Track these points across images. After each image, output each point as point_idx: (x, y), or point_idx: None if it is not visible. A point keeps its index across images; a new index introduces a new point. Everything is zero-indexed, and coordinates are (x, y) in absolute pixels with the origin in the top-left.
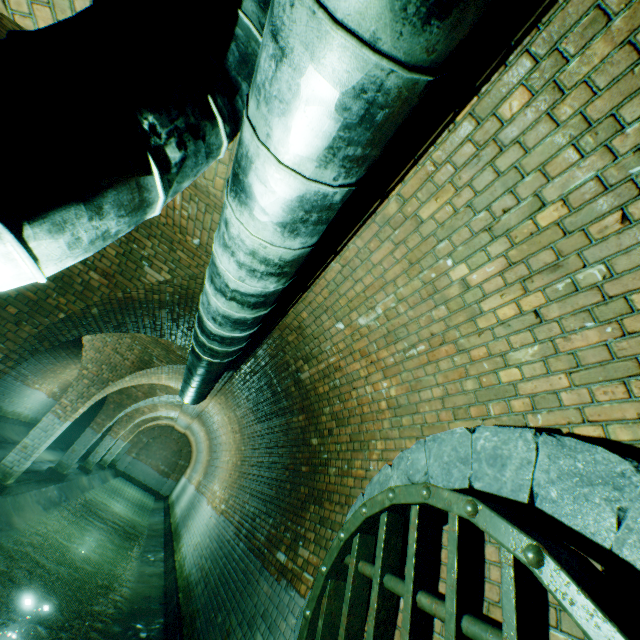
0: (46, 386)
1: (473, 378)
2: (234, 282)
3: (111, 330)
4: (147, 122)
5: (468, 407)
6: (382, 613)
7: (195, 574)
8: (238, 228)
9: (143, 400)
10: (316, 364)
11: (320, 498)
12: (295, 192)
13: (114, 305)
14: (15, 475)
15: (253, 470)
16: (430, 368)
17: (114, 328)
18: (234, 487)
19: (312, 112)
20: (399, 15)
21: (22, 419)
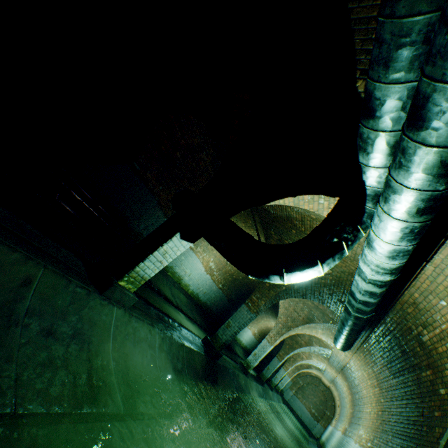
0: (252, 328)
1: None
2: (369, 276)
3: (299, 296)
4: (345, 239)
5: None
6: None
7: None
8: (370, 257)
9: (304, 346)
10: (431, 329)
11: None
12: (391, 248)
13: (303, 284)
14: (251, 367)
15: (392, 417)
16: None
17: (300, 296)
18: (377, 430)
19: (392, 231)
20: (411, 216)
21: (241, 344)
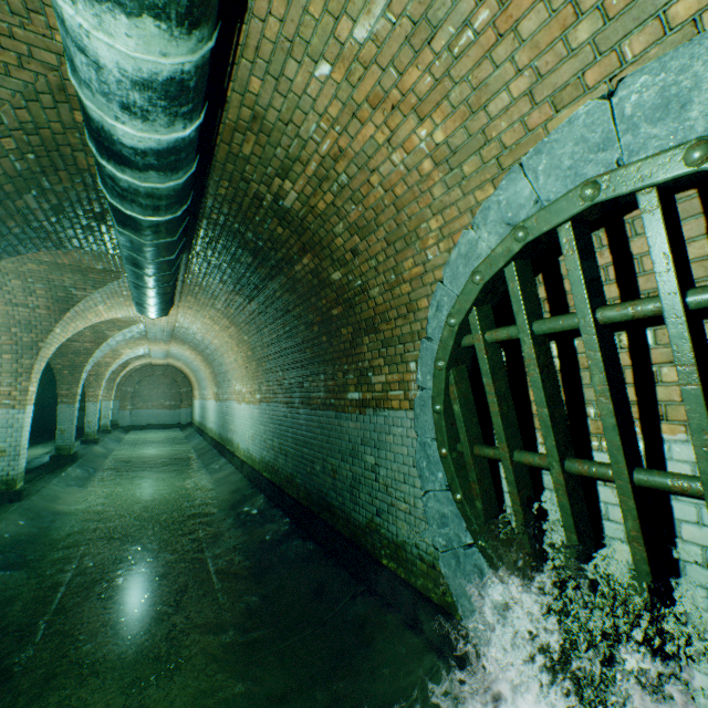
0: None
1: (591, 14)
2: None
3: None
4: None
5: (581, 76)
6: (541, 359)
7: (268, 455)
8: None
9: (97, 350)
10: (302, 171)
11: (372, 326)
12: None
13: None
14: (19, 479)
15: (271, 350)
16: (503, 50)
17: None
18: (259, 376)
19: None
20: None
21: None
